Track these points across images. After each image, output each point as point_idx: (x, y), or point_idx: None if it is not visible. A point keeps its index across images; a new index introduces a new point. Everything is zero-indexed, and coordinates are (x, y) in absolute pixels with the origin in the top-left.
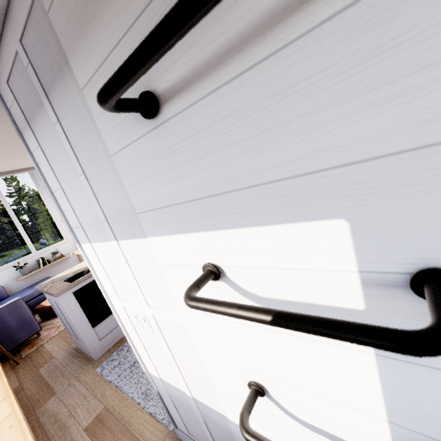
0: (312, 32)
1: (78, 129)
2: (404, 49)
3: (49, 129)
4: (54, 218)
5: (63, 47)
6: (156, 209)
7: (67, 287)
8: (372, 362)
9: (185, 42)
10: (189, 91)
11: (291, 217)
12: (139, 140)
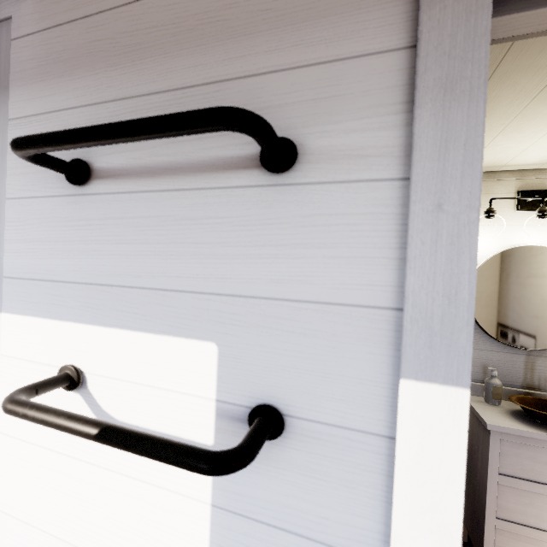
0: (226, 189)
1: None
2: (272, 229)
3: None
4: None
5: (11, 75)
6: (33, 280)
7: None
8: (207, 515)
9: (136, 143)
10: (124, 181)
11: (174, 330)
12: (51, 198)
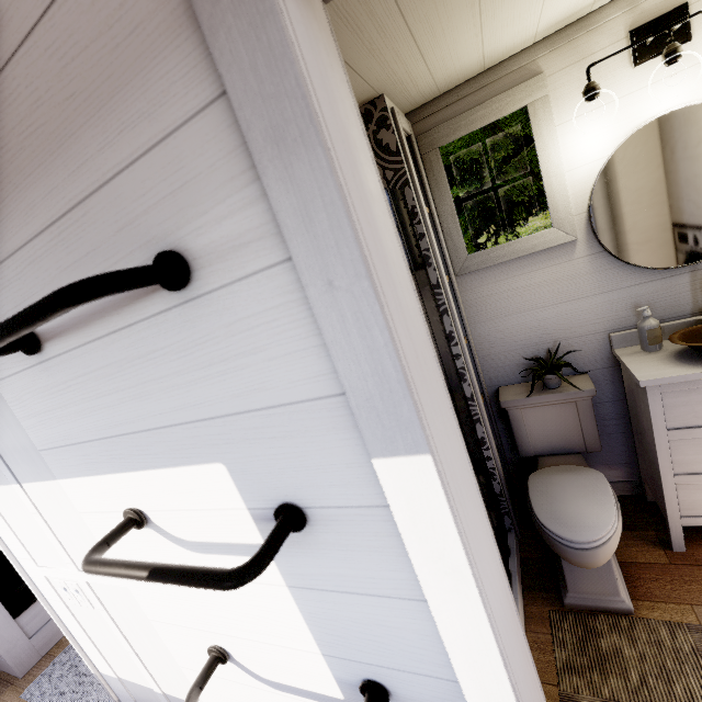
0: (151, 319)
1: None
2: (209, 346)
3: None
4: None
5: None
6: (60, 447)
7: None
8: (288, 594)
9: None
10: (68, 337)
11: (185, 460)
12: (26, 372)
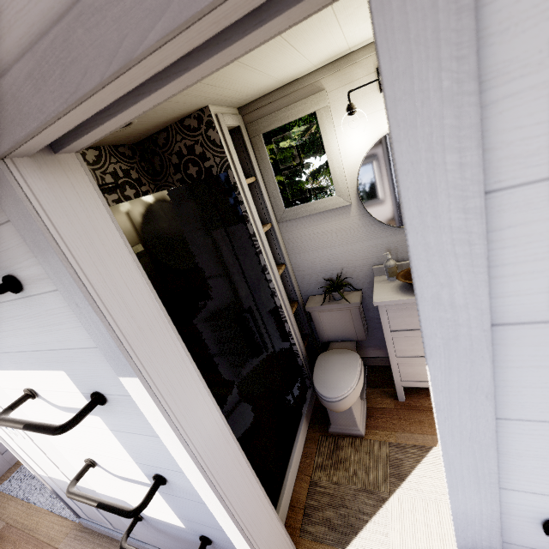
0: (11, 301)
1: None
2: (41, 318)
3: None
4: None
5: None
6: None
7: None
8: (112, 433)
9: None
10: None
11: (47, 367)
12: None
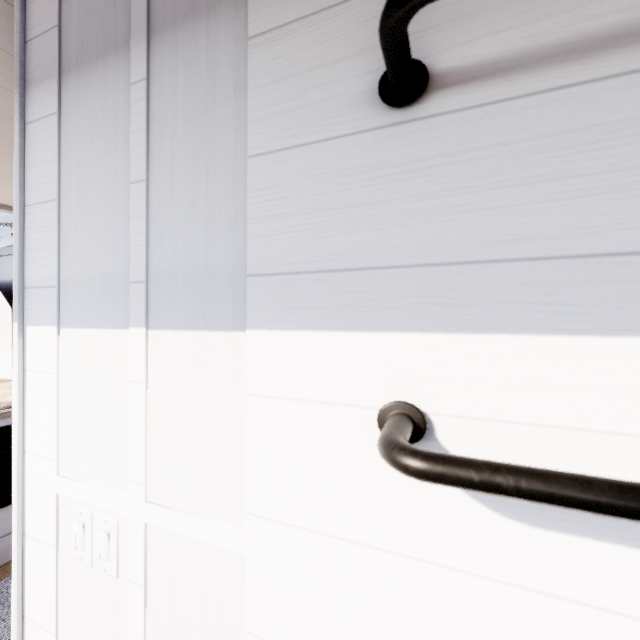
0: None
1: (189, 102)
2: None
3: (108, 90)
4: None
5: None
6: (306, 273)
7: None
8: None
9: (532, 9)
10: (507, 79)
11: None
12: (340, 140)
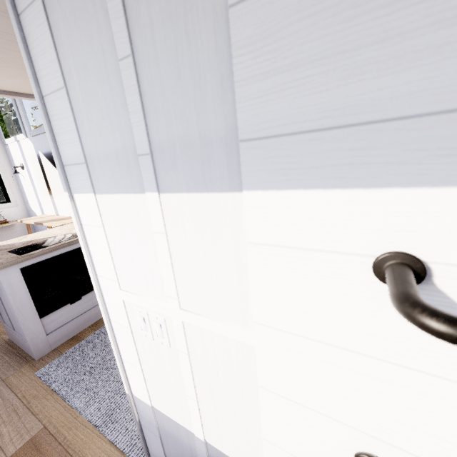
0: None
1: None
2: None
3: None
4: (2, 172)
5: None
6: (300, 133)
7: (14, 260)
8: None
9: None
10: None
11: None
12: None
